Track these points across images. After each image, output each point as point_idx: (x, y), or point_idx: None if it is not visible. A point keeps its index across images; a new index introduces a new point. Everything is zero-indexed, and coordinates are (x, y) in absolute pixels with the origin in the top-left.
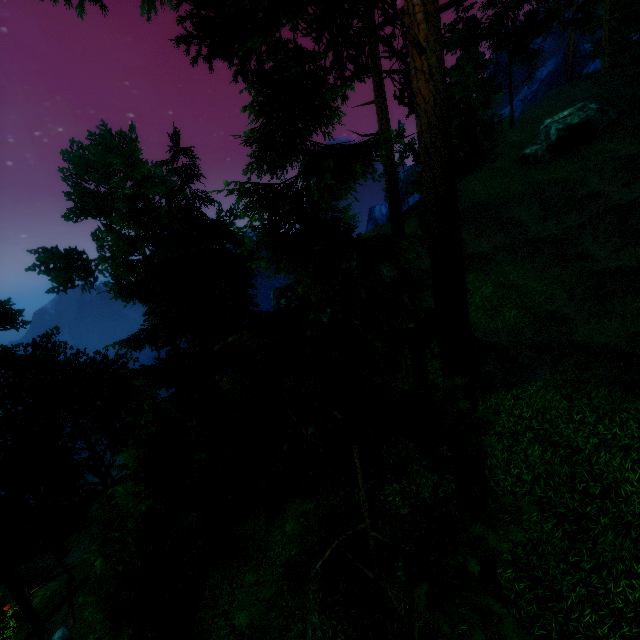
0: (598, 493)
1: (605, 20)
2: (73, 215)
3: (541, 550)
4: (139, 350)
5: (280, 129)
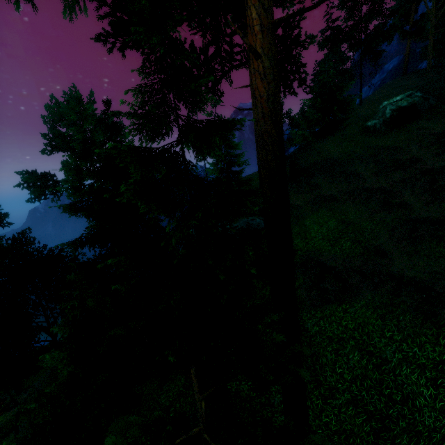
0: (399, 400)
1: (431, 33)
2: (47, 149)
3: (352, 441)
4: (81, 249)
5: (161, 106)
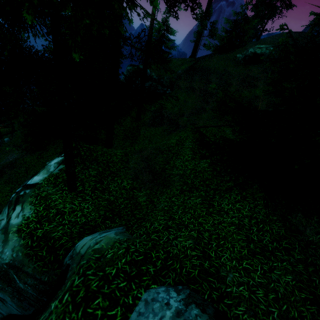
0: None
1: None
2: None
3: None
4: None
5: None
